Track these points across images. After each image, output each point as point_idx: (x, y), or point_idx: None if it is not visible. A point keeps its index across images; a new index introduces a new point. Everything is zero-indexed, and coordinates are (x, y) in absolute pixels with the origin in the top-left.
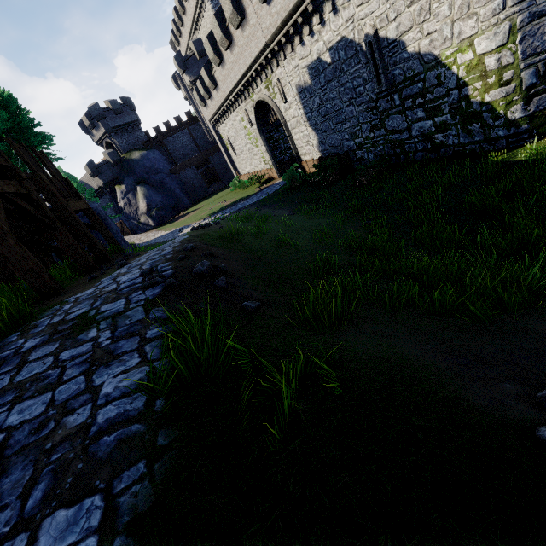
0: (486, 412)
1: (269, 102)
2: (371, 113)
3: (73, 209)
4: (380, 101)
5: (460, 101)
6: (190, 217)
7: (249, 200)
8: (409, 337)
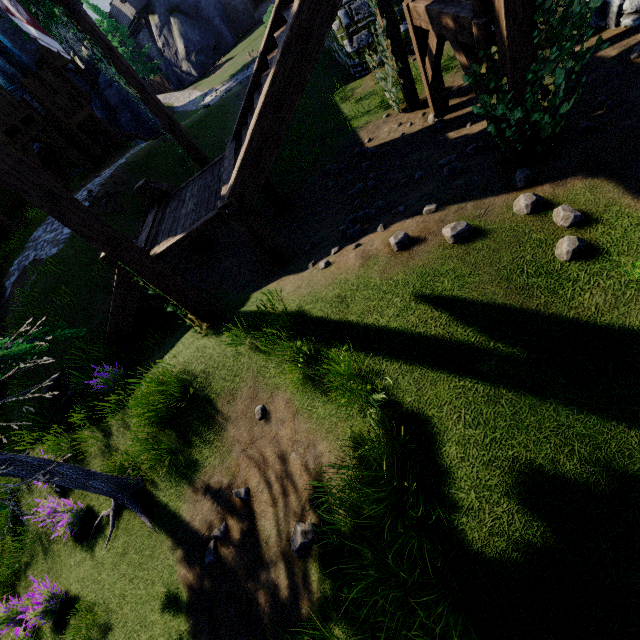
0: None
1: None
2: None
3: (76, 124)
4: None
5: None
6: (222, 72)
7: None
8: None
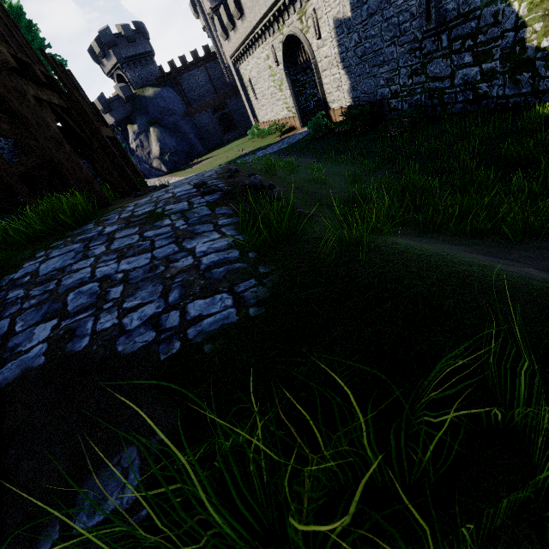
0: (515, 273)
1: (300, 38)
2: (413, 55)
3: (105, 134)
4: (425, 41)
5: (514, 46)
6: (205, 164)
7: (269, 149)
8: (445, 245)
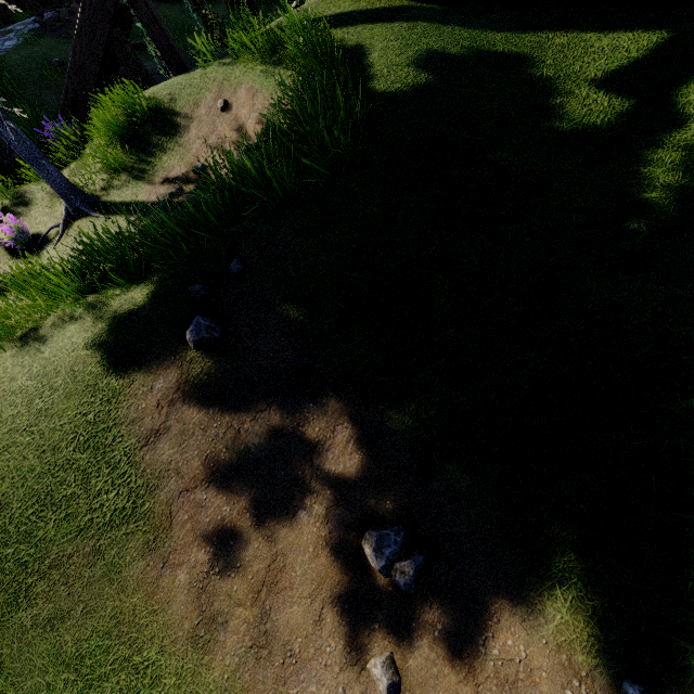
0: None
1: None
2: None
3: None
4: None
5: None
6: None
7: None
8: None
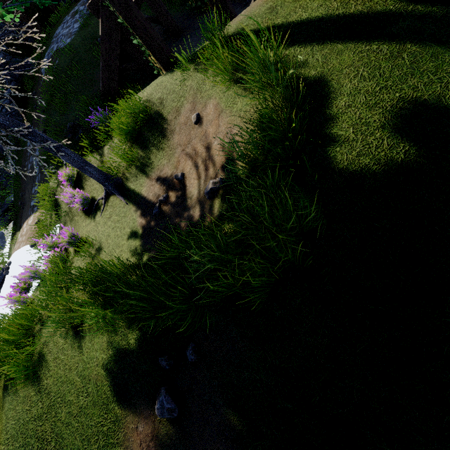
0: None
1: None
2: None
3: None
4: None
5: None
6: None
7: None
8: None
